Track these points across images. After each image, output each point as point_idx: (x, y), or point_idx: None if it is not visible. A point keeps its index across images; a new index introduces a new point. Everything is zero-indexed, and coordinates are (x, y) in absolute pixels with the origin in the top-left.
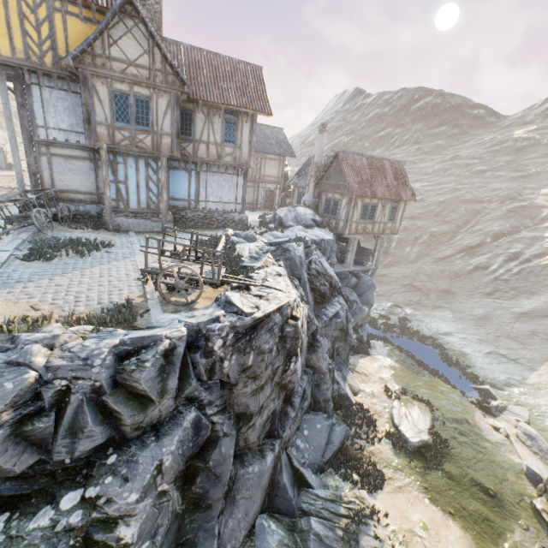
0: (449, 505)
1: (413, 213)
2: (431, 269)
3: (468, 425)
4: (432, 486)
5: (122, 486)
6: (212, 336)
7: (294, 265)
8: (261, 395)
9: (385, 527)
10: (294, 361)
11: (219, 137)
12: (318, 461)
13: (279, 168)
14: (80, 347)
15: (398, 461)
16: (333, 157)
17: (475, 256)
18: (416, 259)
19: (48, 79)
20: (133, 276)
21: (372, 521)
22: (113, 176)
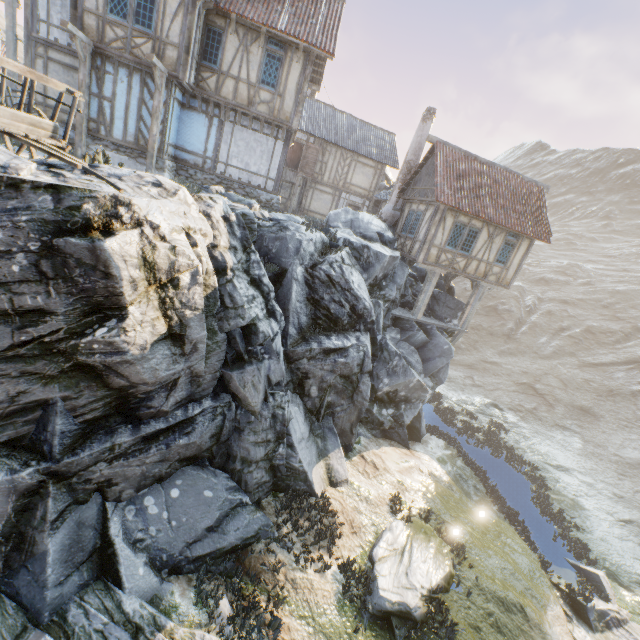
0: None
1: (568, 297)
2: (570, 373)
3: (523, 619)
4: None
5: None
6: None
7: (284, 250)
8: None
9: None
10: (109, 326)
11: (255, 75)
12: (174, 549)
13: (373, 179)
14: None
15: (334, 620)
16: (428, 151)
17: None
18: (552, 354)
19: None
20: None
21: None
22: (98, 89)
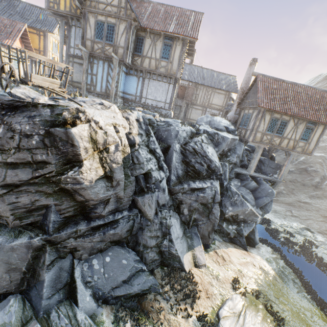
0: None
1: None
2: None
3: None
4: None
5: None
6: None
7: (169, 135)
8: (11, 172)
9: None
10: (74, 170)
11: (158, 55)
12: (105, 289)
13: (224, 100)
14: None
15: None
16: (253, 81)
17: None
18: None
19: (79, 23)
20: None
21: None
22: (91, 71)
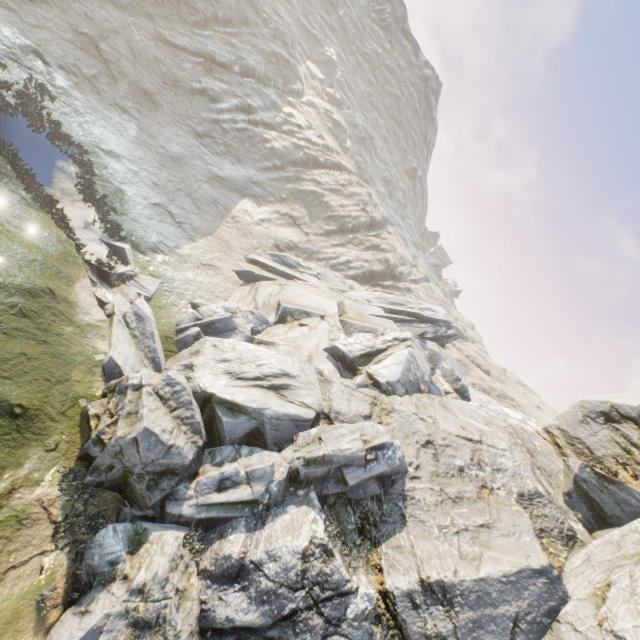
0: None
1: None
2: (144, 44)
3: (52, 299)
4: None
5: None
6: None
7: None
8: None
9: None
10: None
11: None
12: None
13: None
14: None
15: None
16: None
17: (212, 76)
18: (129, 7)
19: None
20: None
21: None
22: None
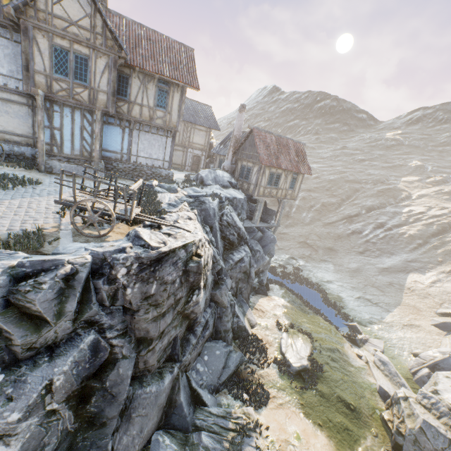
0: (319, 418)
1: (310, 187)
2: (320, 231)
3: (339, 353)
4: (307, 403)
5: (4, 406)
6: (116, 265)
7: (208, 216)
8: (162, 321)
9: (266, 438)
10: (196, 294)
11: (152, 101)
12: (214, 382)
13: (206, 138)
14: None
15: (282, 383)
16: (249, 133)
17: (353, 223)
18: (310, 222)
19: None
20: (52, 209)
21: (255, 433)
22: (48, 122)
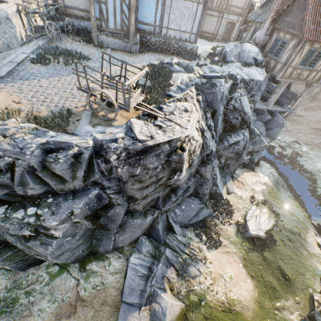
0: (253, 272)
1: None
2: None
3: (299, 237)
4: (249, 259)
5: (51, 216)
6: (109, 152)
7: (215, 99)
8: (145, 190)
9: (207, 267)
10: (177, 175)
11: None
12: (185, 222)
13: None
14: (21, 139)
15: (235, 239)
16: None
17: None
18: None
19: None
20: None
21: (200, 262)
22: None
